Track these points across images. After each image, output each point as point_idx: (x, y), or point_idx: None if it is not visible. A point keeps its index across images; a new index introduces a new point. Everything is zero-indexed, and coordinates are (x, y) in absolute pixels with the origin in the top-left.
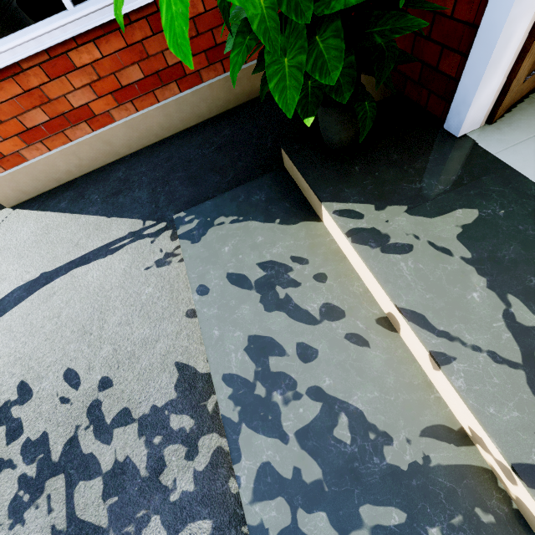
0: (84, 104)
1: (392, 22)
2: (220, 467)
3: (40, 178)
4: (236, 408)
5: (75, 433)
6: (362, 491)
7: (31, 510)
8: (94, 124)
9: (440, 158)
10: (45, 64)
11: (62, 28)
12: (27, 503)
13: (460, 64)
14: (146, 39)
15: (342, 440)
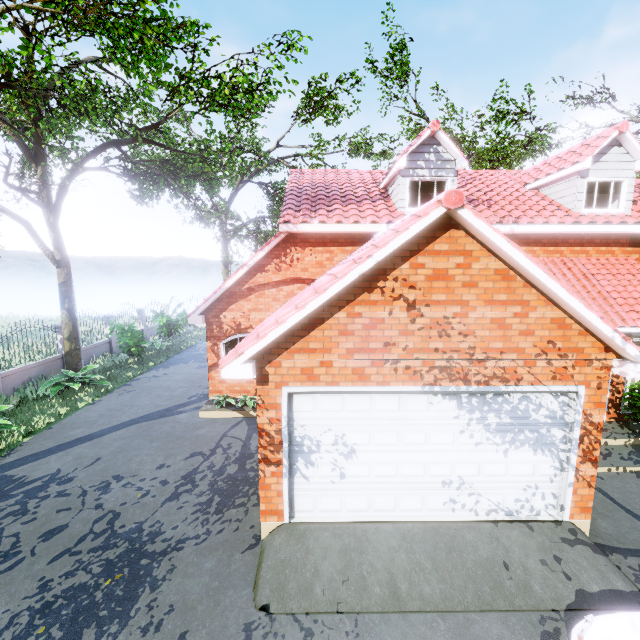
0: None
1: None
2: None
3: None
4: None
5: None
6: None
7: None
8: None
9: None
10: None
11: None
12: None
13: None
14: None
15: (636, 454)
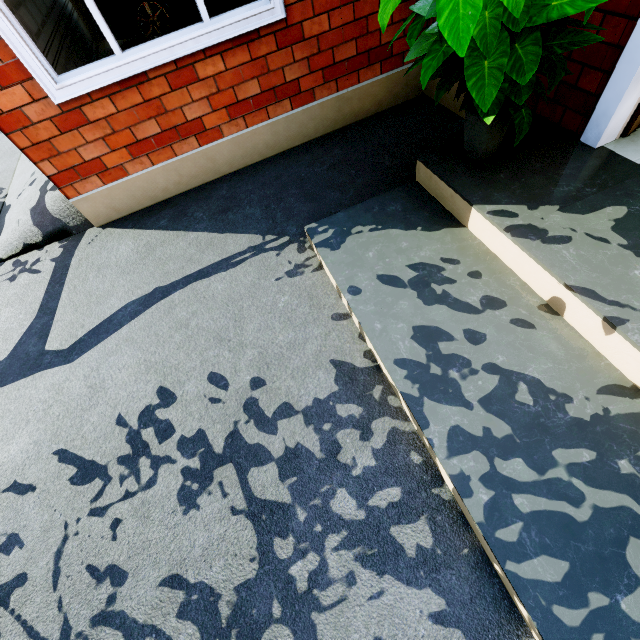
0: (198, 117)
1: (570, 37)
2: (398, 444)
3: (136, 195)
4: (414, 386)
5: (235, 428)
6: (552, 440)
7: (203, 496)
8: (202, 139)
9: (582, 166)
10: (170, 75)
11: (195, 40)
12: (197, 491)
13: (601, 81)
14: (270, 54)
15: (525, 402)
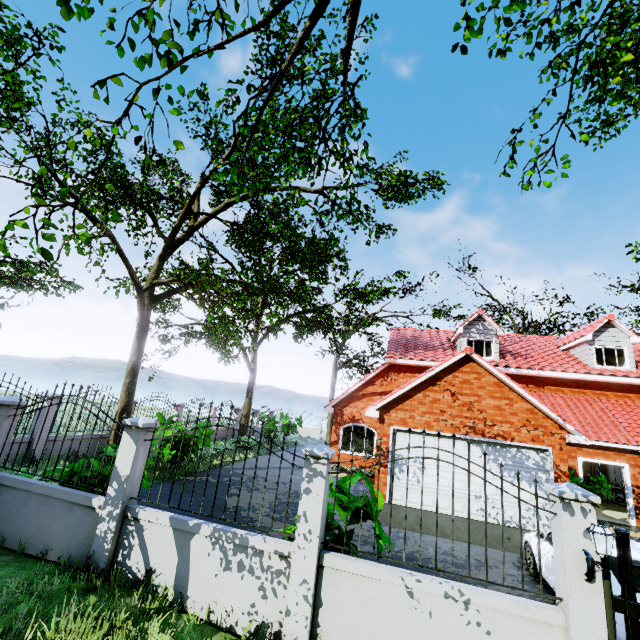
0: None
1: None
2: None
3: None
4: None
5: None
6: None
7: None
8: None
9: None
10: None
11: None
12: None
13: None
14: None
15: None
